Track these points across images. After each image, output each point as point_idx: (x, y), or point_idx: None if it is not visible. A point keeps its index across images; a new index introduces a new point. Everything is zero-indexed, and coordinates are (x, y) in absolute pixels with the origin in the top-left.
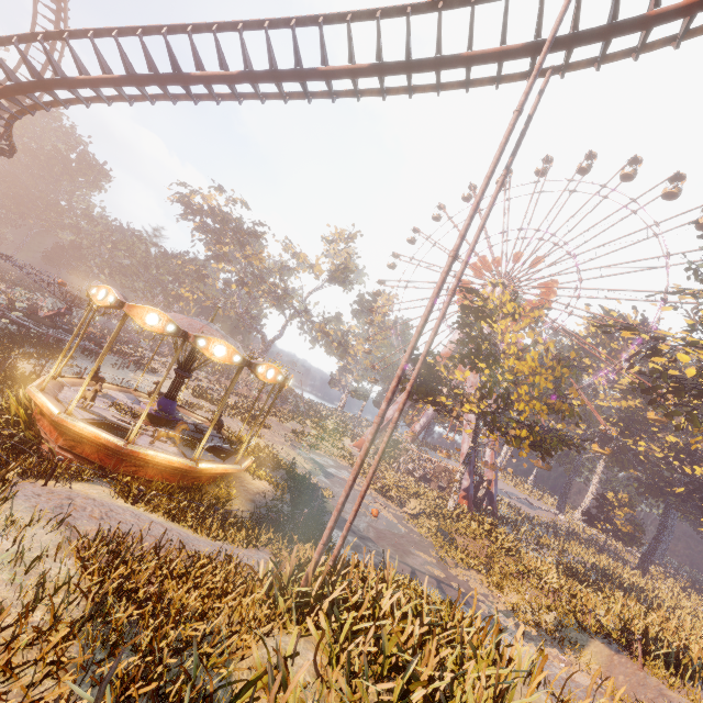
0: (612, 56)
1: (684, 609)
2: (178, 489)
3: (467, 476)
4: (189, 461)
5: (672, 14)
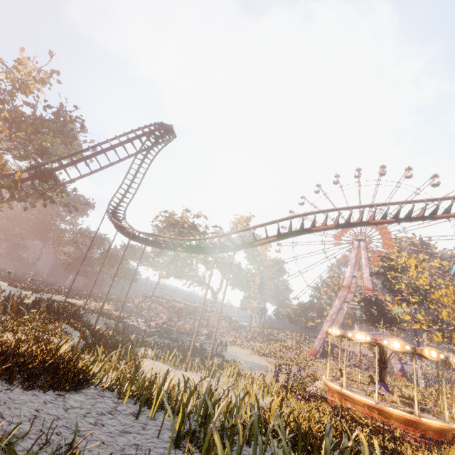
0: None
1: None
2: None
3: (397, 361)
4: None
5: None
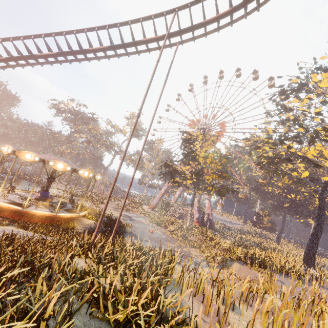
0: (198, 36)
1: (291, 253)
2: (50, 225)
3: (197, 212)
4: (52, 213)
5: (210, 22)
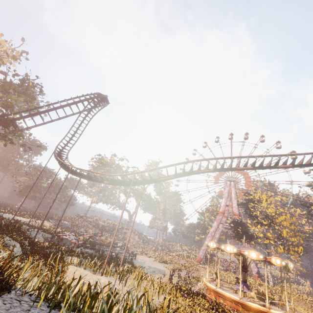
0: None
1: None
2: None
3: (255, 266)
4: None
5: None
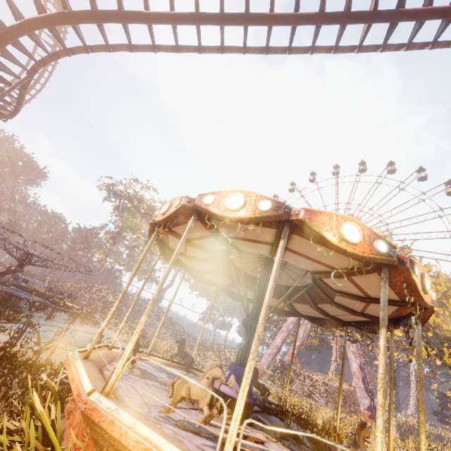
0: None
1: None
2: None
3: (365, 394)
4: None
5: None
